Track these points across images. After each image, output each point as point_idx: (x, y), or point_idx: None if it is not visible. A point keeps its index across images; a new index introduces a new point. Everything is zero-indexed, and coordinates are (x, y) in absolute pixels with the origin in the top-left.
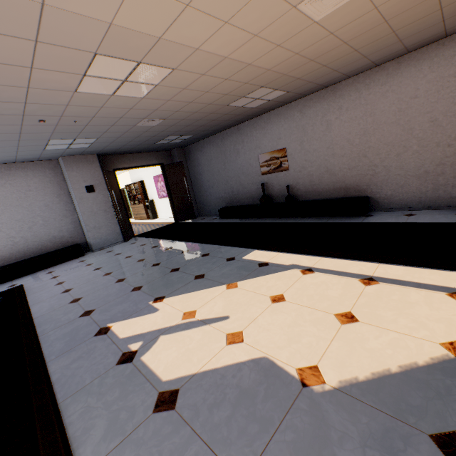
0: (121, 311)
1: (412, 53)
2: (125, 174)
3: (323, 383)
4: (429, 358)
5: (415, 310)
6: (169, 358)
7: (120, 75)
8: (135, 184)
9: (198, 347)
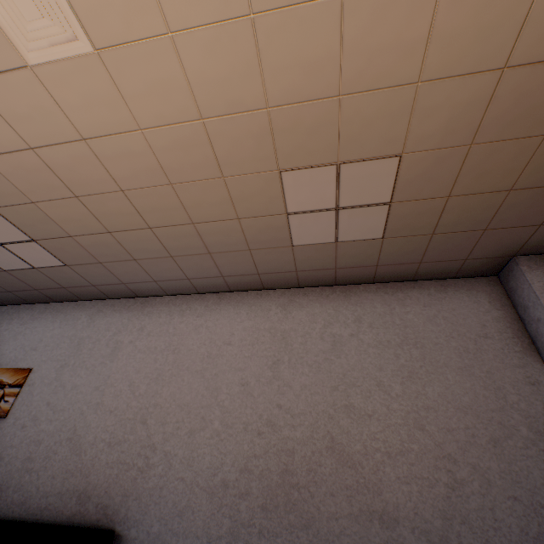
0: None
1: (235, 293)
2: None
3: None
4: None
5: None
6: None
7: None
8: None
9: None
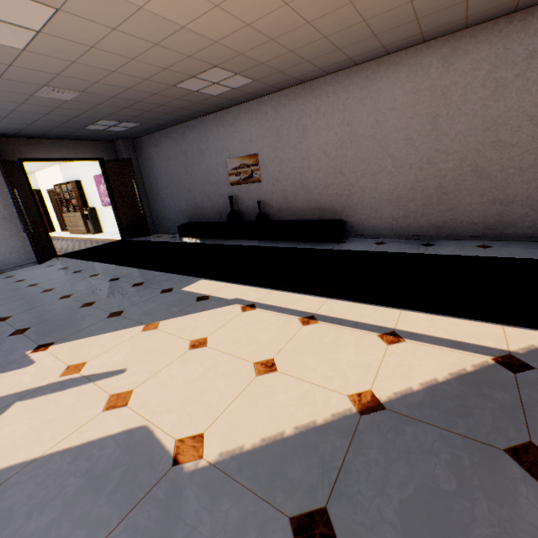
0: None
1: (392, 55)
2: (54, 169)
3: (199, 458)
4: (330, 415)
5: (340, 355)
6: (11, 437)
7: None
8: (67, 185)
9: (62, 417)
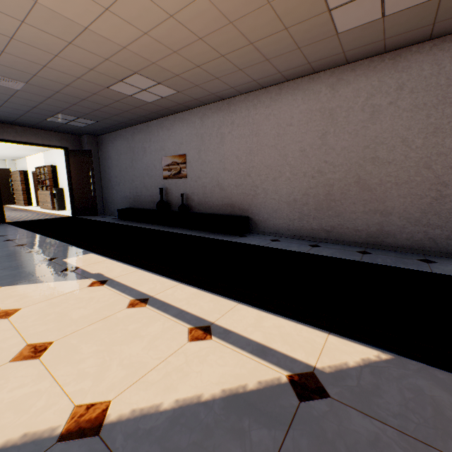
0: None
1: (291, 82)
2: (40, 155)
3: None
4: (21, 435)
5: (127, 347)
6: None
7: None
8: (45, 168)
9: None
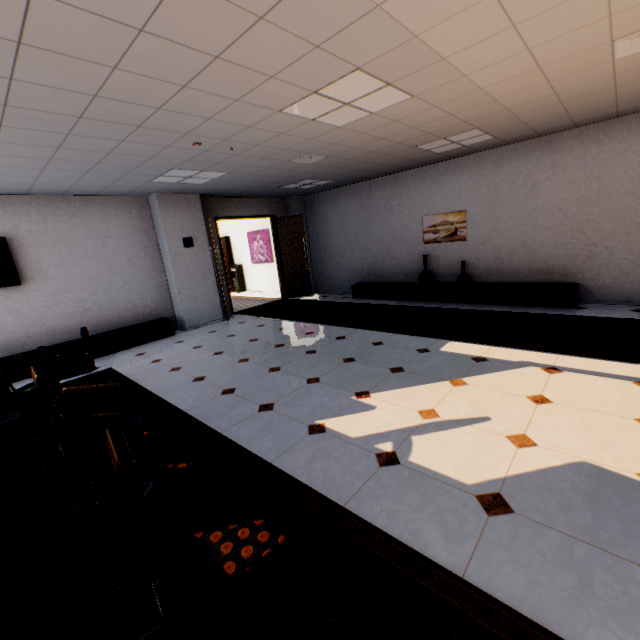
0: (319, 407)
1: None
2: None
3: None
4: None
5: None
6: (451, 461)
7: (350, 97)
8: None
9: (479, 449)
